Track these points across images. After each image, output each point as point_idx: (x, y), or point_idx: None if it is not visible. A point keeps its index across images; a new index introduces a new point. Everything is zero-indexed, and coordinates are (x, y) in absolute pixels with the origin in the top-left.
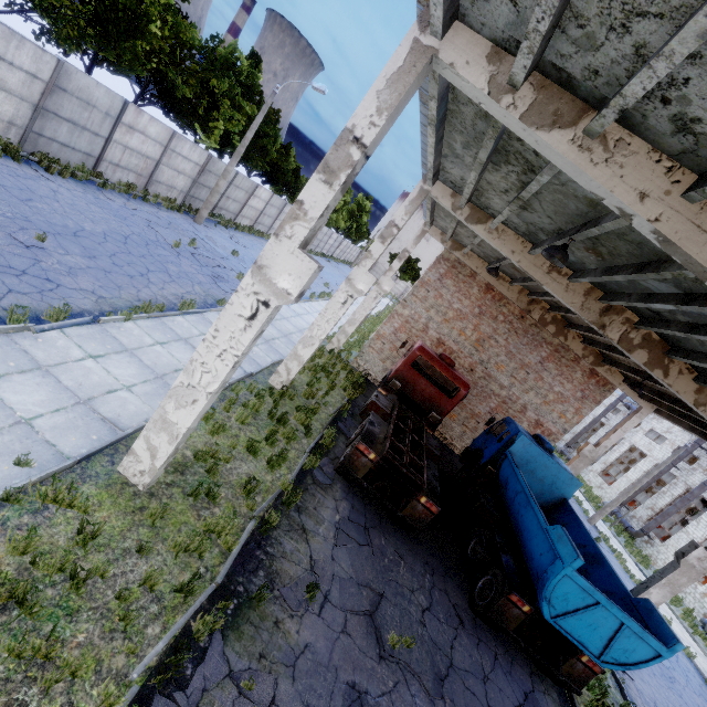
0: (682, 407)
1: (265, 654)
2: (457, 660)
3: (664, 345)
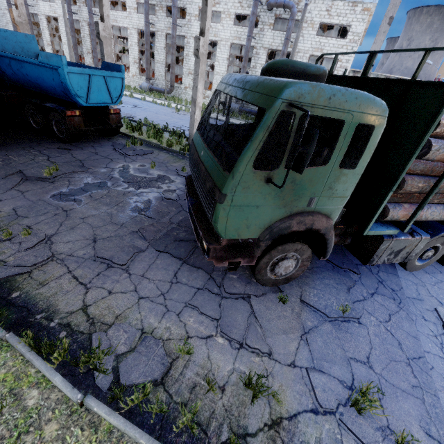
0: None
1: None
2: (81, 158)
3: None
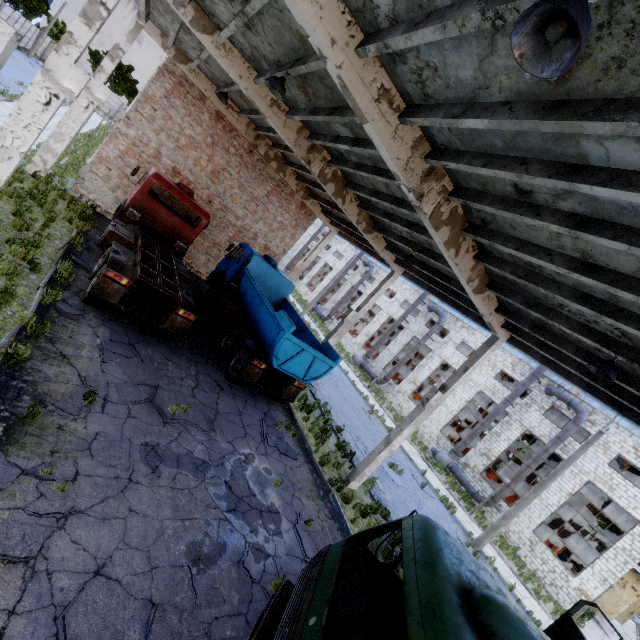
0: (351, 227)
1: (57, 450)
2: (222, 409)
3: (344, 180)
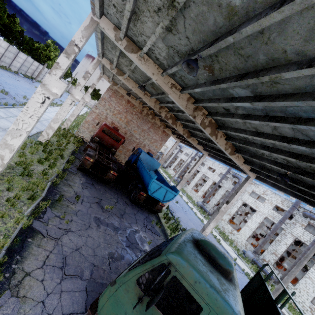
0: (184, 137)
1: (66, 212)
2: (127, 211)
3: (175, 118)
